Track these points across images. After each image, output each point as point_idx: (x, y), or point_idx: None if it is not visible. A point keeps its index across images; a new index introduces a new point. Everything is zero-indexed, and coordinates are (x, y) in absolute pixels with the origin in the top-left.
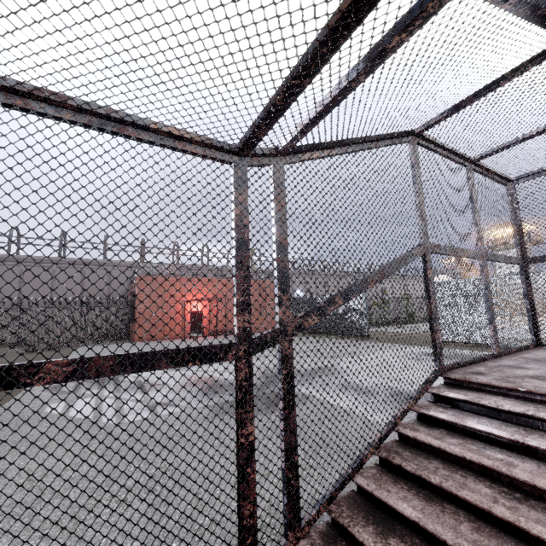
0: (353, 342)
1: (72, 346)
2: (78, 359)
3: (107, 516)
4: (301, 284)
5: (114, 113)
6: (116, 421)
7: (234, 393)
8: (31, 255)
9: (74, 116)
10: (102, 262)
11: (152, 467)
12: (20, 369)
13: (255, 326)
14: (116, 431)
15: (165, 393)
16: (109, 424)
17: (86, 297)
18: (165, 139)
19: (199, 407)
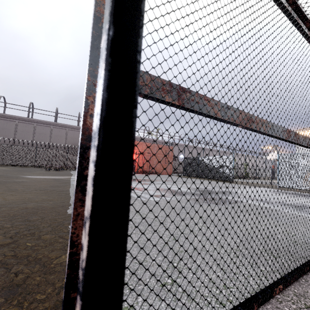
0: (226, 183)
1: (67, 170)
2: (292, 131)
3: (204, 230)
4: (183, 151)
5: (302, 8)
6: (146, 199)
7: (193, 195)
8: (282, 75)
9: (288, 7)
10: (77, 127)
11: (197, 216)
12: (282, 129)
13: (161, 171)
14: (153, 203)
15: (153, 192)
16: (144, 200)
17: (70, 145)
18: (305, 28)
19: (182, 198)
